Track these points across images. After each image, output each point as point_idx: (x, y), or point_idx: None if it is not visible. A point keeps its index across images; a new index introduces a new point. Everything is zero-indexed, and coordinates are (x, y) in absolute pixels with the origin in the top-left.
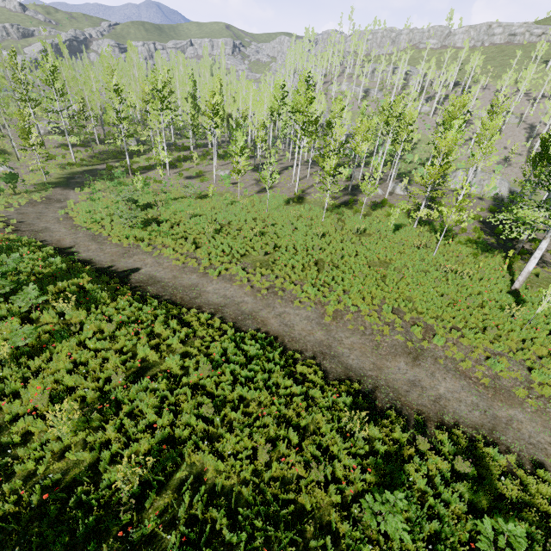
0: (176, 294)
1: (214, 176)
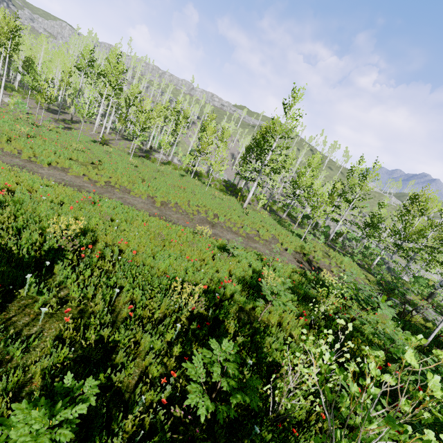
0: None
1: (1, 96)
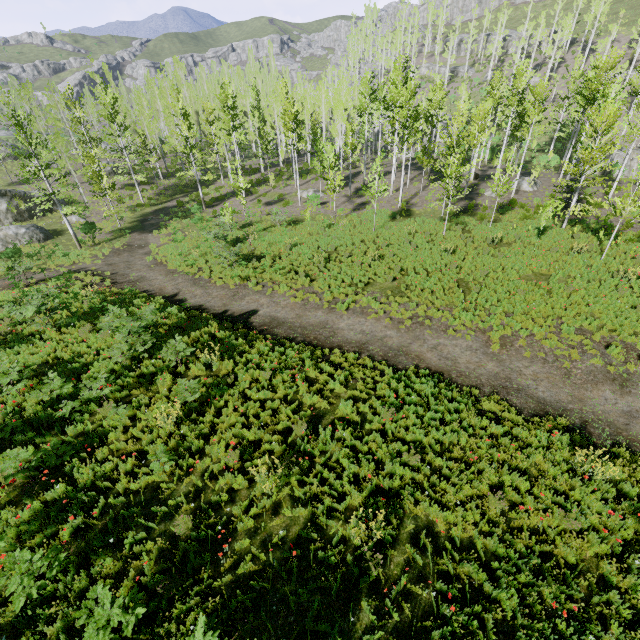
0: (307, 334)
1: (299, 197)
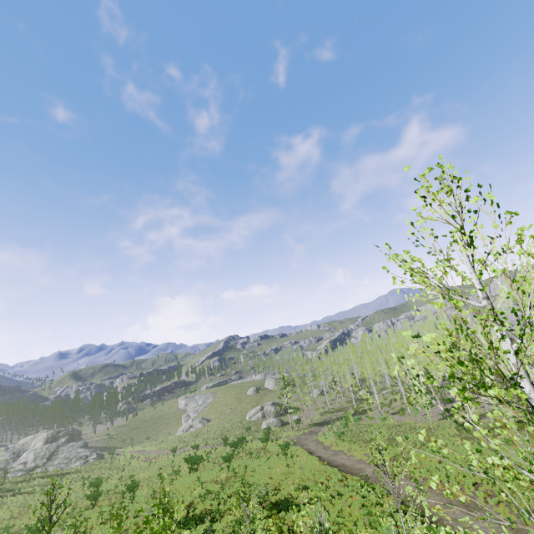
0: (350, 470)
1: (408, 409)
